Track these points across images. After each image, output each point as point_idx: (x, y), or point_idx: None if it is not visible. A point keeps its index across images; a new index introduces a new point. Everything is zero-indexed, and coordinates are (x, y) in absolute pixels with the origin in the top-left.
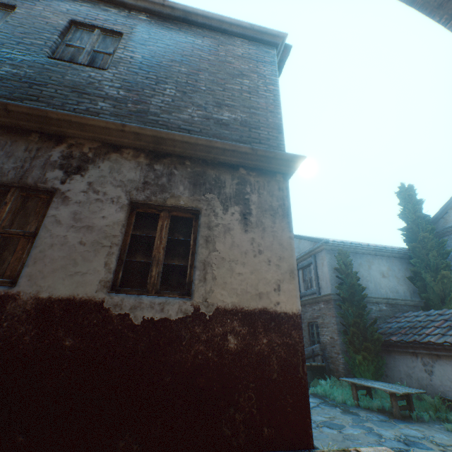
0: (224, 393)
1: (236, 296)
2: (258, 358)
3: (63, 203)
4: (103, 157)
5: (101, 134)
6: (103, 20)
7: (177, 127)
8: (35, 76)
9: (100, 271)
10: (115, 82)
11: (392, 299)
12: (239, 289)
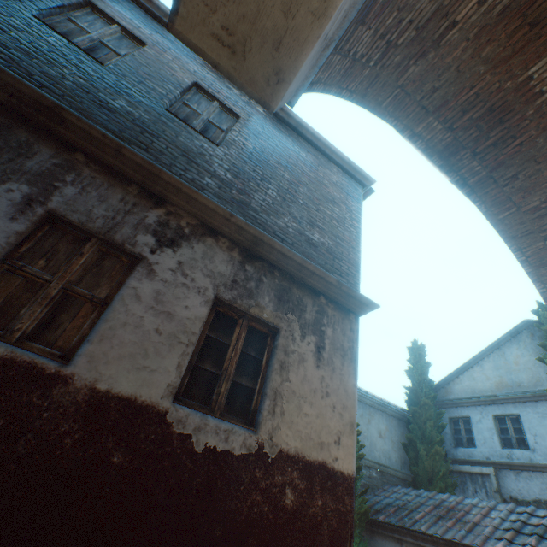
0: None
1: (300, 440)
2: (311, 523)
3: (147, 275)
4: (199, 238)
5: (204, 213)
6: (225, 96)
7: (273, 232)
8: (149, 123)
9: (171, 372)
10: (225, 163)
11: (384, 465)
12: (303, 433)
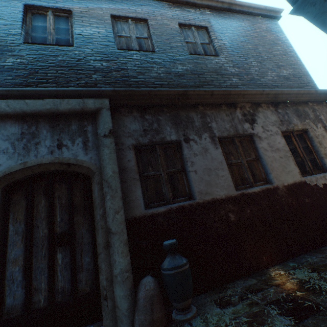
0: None
1: None
2: None
3: (260, 140)
4: (256, 111)
5: (251, 98)
6: (192, 19)
7: (271, 85)
8: (195, 69)
9: (295, 168)
10: (229, 64)
11: None
12: None
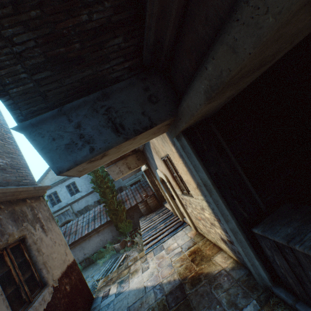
0: (76, 307)
1: (60, 268)
2: (75, 285)
3: None
4: None
5: None
6: None
7: None
8: None
9: None
10: None
11: None
12: (59, 265)
